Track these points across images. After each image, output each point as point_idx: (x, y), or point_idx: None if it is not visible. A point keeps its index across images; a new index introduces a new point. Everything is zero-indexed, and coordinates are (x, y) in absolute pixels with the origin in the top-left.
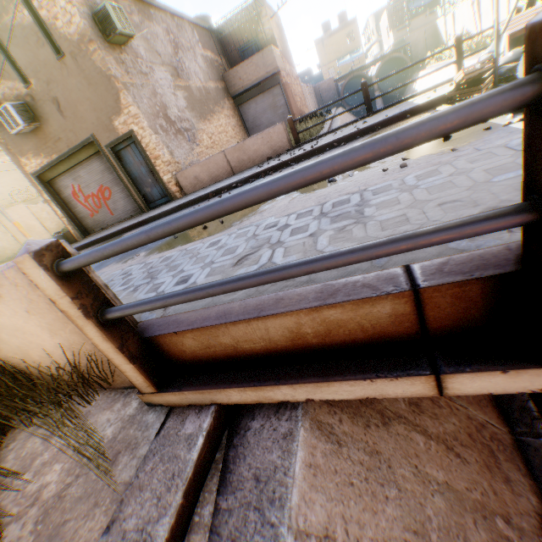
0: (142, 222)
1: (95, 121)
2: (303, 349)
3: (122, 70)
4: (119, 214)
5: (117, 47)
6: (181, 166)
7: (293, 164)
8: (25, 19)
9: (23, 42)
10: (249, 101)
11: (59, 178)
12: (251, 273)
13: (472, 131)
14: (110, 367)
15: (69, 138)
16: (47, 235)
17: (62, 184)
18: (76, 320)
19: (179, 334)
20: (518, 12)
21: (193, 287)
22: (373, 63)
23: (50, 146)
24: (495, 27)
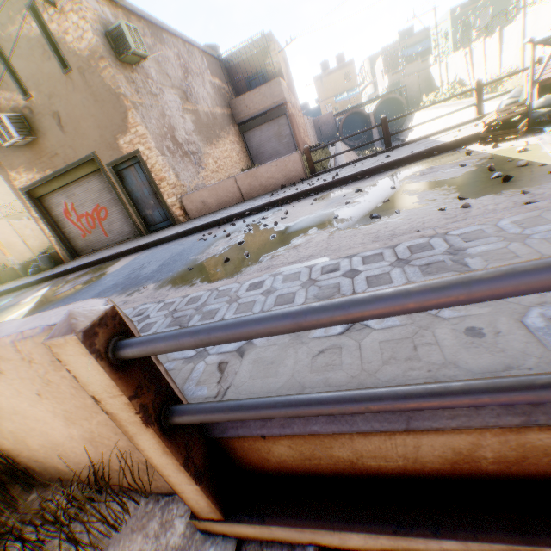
0: (142, 246)
1: (98, 138)
2: (465, 474)
3: (132, 89)
4: (115, 236)
5: (128, 66)
6: (186, 189)
7: (313, 194)
8: (32, 31)
9: (27, 54)
10: (254, 128)
11: (51, 195)
12: (456, 386)
13: (534, 173)
14: (147, 471)
15: (68, 154)
16: (28, 254)
17: (53, 201)
18: (126, 425)
19: (269, 439)
20: (539, 61)
21: (336, 394)
22: (371, 101)
23: (45, 161)
24: (530, 72)
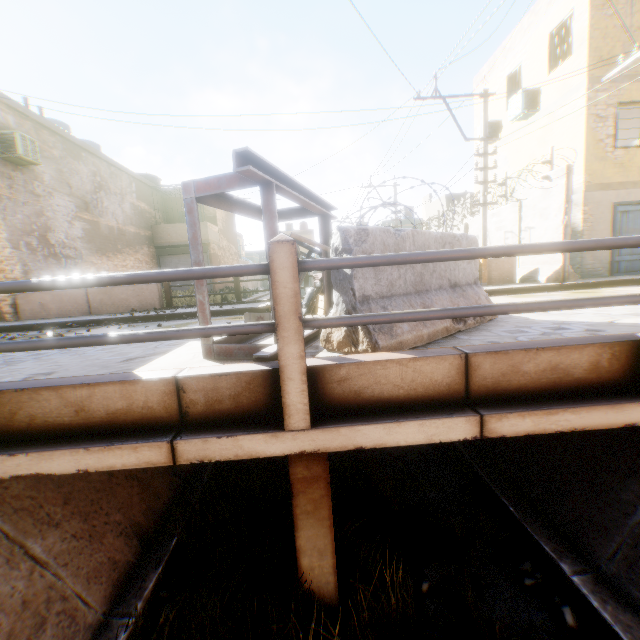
0: None
1: None
2: None
3: (6, 183)
4: None
5: (13, 164)
6: None
7: (140, 322)
8: None
9: None
10: (173, 255)
11: None
12: None
13: None
14: None
15: None
16: None
17: None
18: None
19: None
20: None
21: None
22: None
23: None
24: None
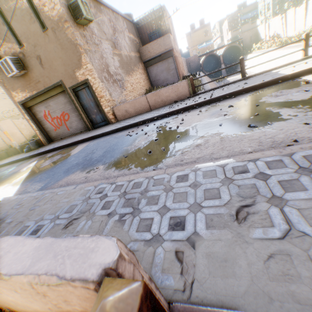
0: (91, 137)
1: (63, 72)
2: None
3: (84, 41)
4: (73, 130)
5: (81, 27)
6: (116, 102)
7: (197, 107)
8: (23, 5)
9: (20, 19)
10: (153, 65)
11: (36, 105)
12: None
13: None
14: None
15: (45, 81)
16: (23, 139)
17: (37, 109)
18: None
19: None
20: None
21: None
22: (221, 48)
23: (32, 86)
24: None
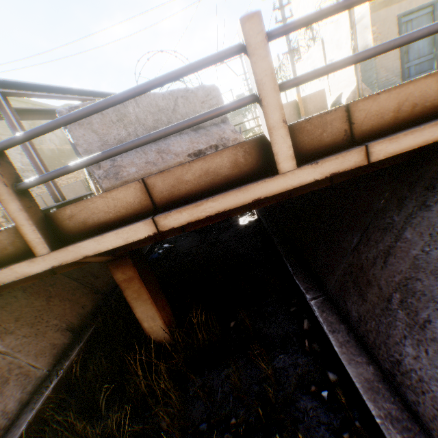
0: None
1: None
2: None
3: None
4: None
5: None
6: None
7: None
8: None
9: None
10: None
11: None
12: None
13: None
14: None
15: None
16: None
17: None
18: None
19: None
20: None
21: None
22: None
23: None
24: None
